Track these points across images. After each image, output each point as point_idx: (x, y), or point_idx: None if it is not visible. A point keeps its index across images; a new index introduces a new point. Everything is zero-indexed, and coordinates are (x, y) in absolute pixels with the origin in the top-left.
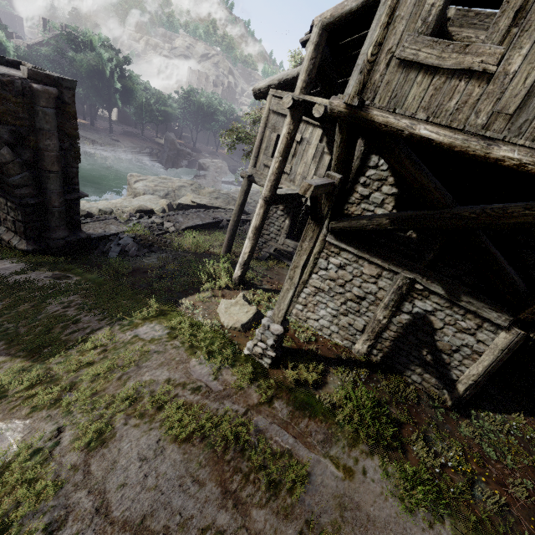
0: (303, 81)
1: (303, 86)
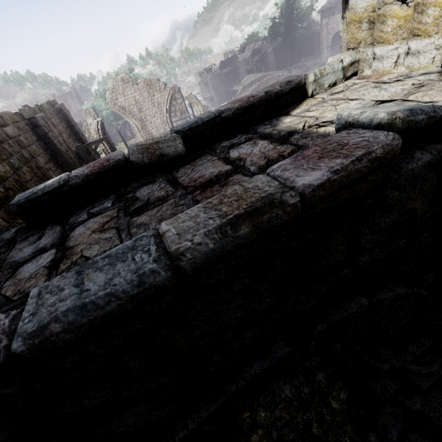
0: None
1: None
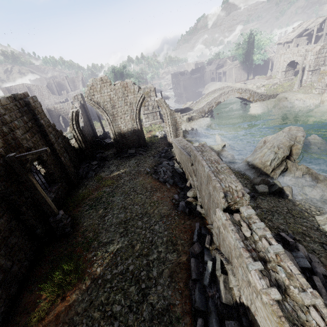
0: (316, 32)
1: (316, 33)
